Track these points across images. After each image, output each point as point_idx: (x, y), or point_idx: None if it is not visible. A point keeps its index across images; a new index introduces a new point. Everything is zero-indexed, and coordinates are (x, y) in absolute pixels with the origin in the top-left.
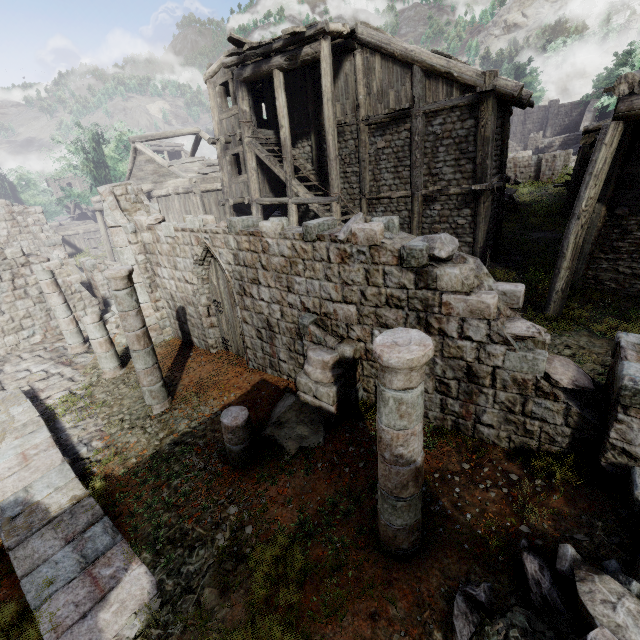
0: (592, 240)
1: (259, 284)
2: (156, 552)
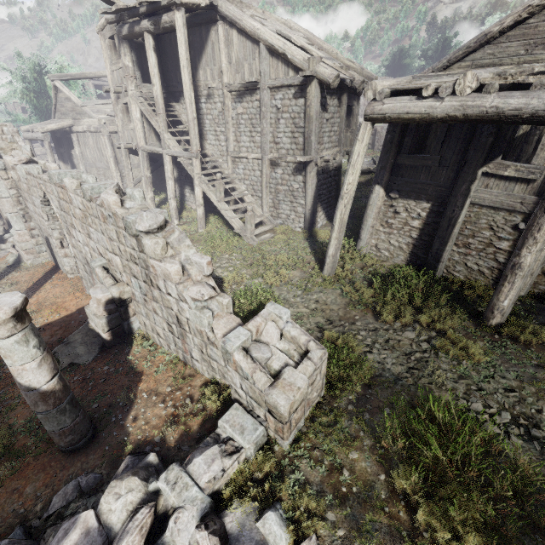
0: (373, 215)
1: (75, 228)
2: None
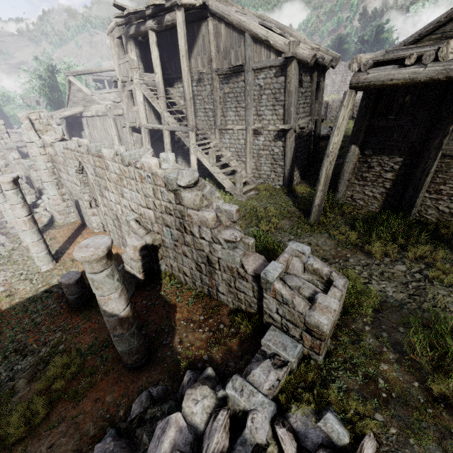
0: (349, 171)
1: (108, 190)
2: (5, 356)
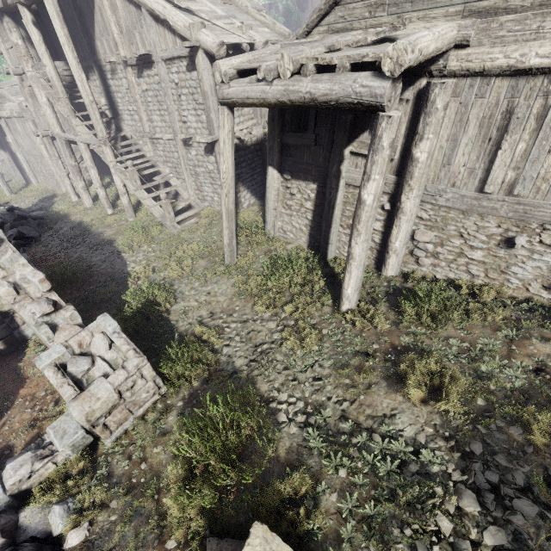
0: (273, 198)
1: None
2: None
